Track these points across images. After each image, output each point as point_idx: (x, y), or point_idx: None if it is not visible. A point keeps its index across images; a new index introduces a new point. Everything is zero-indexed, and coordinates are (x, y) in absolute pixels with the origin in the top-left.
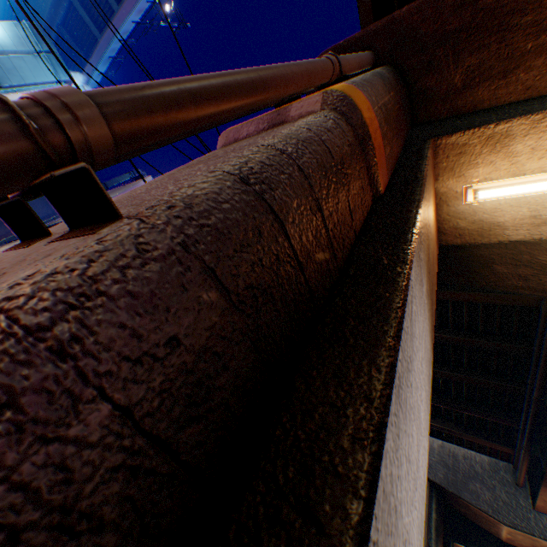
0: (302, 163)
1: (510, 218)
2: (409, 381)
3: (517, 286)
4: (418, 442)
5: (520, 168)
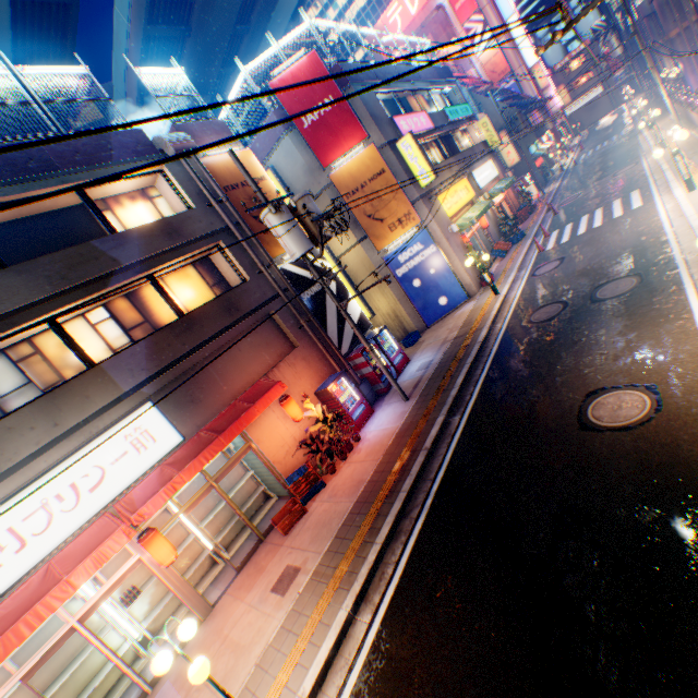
0: None
1: None
2: None
3: None
4: None
5: None
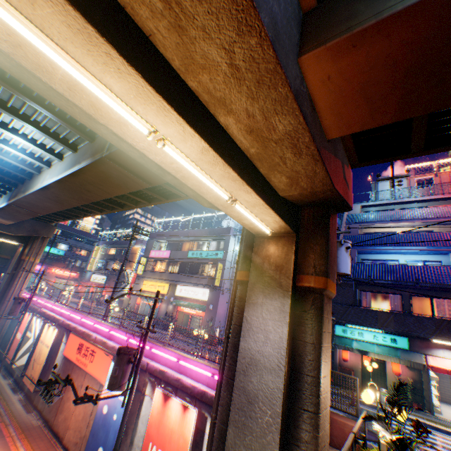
0: (235, 311)
1: (275, 225)
2: (251, 330)
3: (331, 192)
4: (266, 334)
5: (257, 226)
